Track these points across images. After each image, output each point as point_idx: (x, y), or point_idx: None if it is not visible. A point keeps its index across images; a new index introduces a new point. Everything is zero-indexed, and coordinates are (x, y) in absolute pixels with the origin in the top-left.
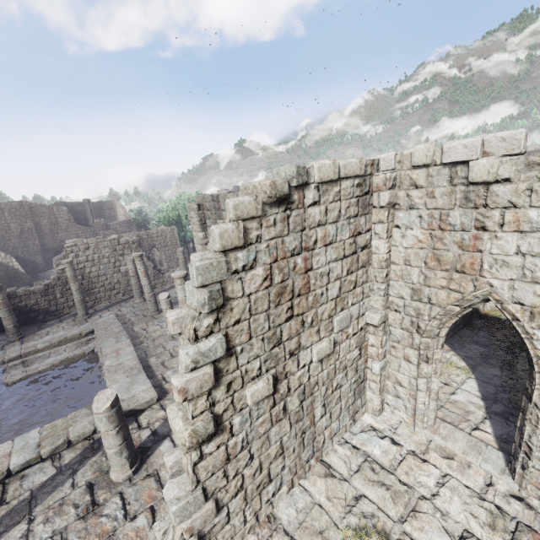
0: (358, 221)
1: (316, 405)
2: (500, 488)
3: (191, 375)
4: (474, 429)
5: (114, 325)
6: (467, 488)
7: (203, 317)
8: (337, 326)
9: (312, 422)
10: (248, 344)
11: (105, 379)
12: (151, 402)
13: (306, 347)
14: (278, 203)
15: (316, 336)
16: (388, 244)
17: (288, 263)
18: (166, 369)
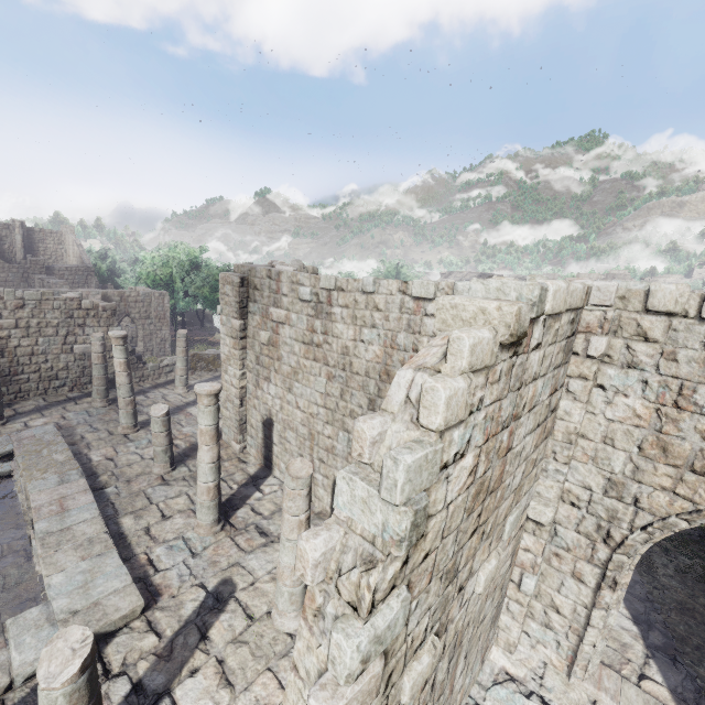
0: (559, 373)
1: (460, 659)
2: None
3: (351, 688)
4: (641, 676)
5: (55, 446)
6: None
7: (390, 562)
8: (509, 530)
9: (451, 688)
10: (425, 592)
11: (30, 555)
12: (130, 617)
13: (475, 571)
14: (509, 344)
15: (487, 550)
16: (585, 410)
17: (496, 442)
18: (155, 542)
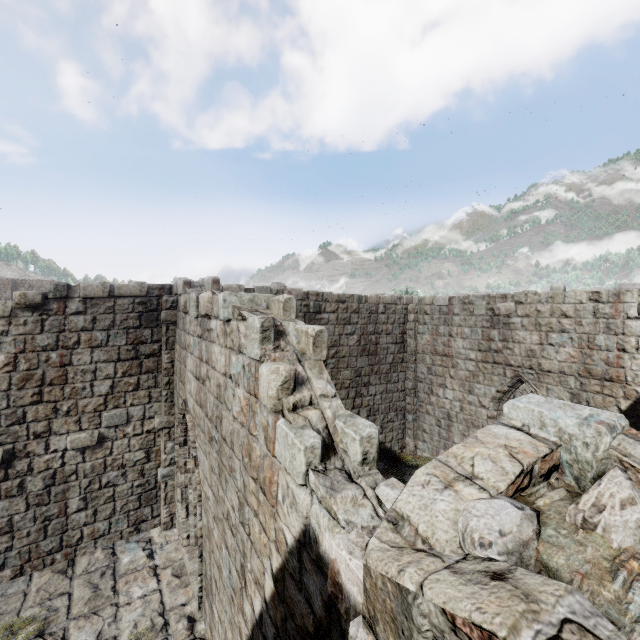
0: (140, 332)
1: (72, 495)
2: (187, 609)
3: None
4: None
5: None
6: (161, 603)
7: None
8: (104, 421)
9: (63, 512)
10: None
11: None
12: None
13: (60, 433)
14: (32, 309)
15: (75, 425)
16: (169, 355)
17: (39, 356)
18: None
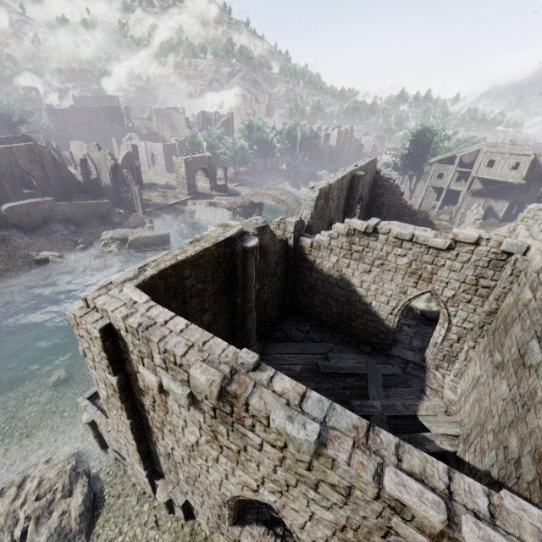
0: None
1: None
2: None
3: None
4: None
5: None
6: None
7: None
8: None
9: None
10: None
11: None
12: None
13: None
14: None
15: None
16: None
17: None
18: None
